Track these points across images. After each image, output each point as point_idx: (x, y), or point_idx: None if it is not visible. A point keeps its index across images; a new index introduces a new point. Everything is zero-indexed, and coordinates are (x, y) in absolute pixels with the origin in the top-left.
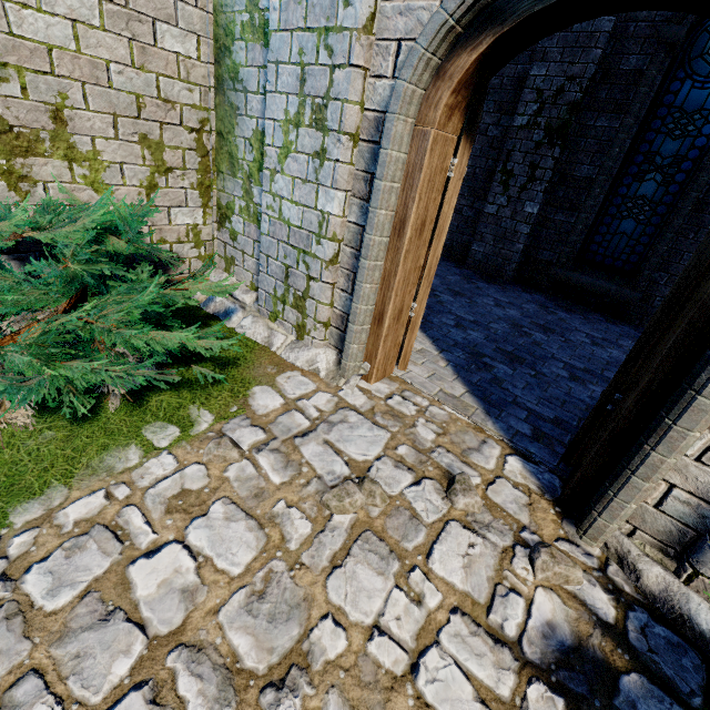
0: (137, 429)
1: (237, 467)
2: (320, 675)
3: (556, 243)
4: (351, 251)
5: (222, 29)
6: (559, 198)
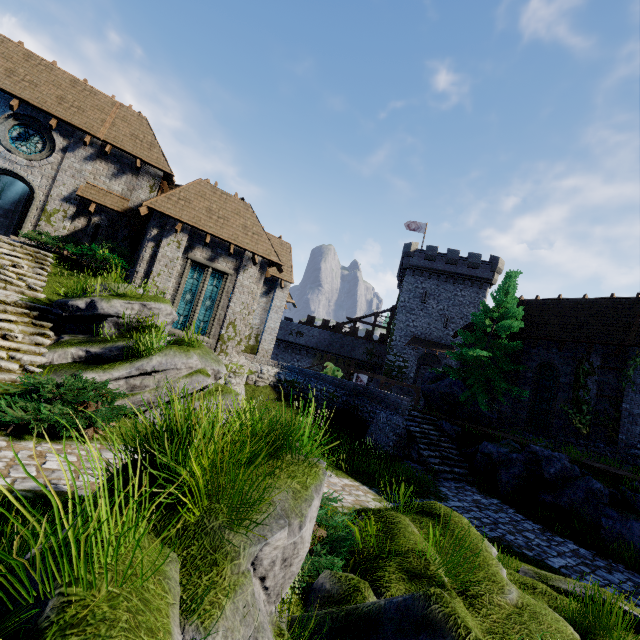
0: None
1: None
2: None
3: (3, 228)
4: None
5: None
6: (1, 214)
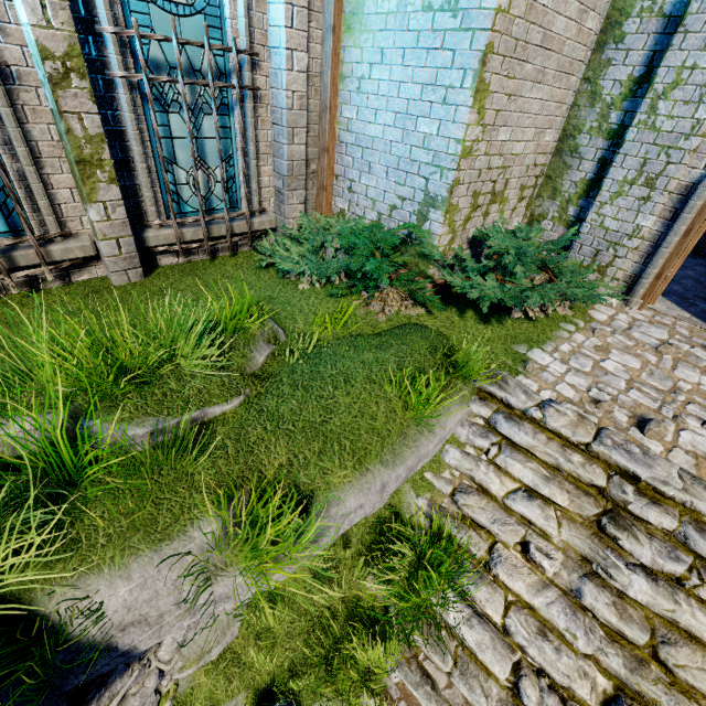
0: (557, 325)
1: (610, 339)
2: (686, 392)
3: None
4: (648, 243)
5: (571, 126)
6: None
